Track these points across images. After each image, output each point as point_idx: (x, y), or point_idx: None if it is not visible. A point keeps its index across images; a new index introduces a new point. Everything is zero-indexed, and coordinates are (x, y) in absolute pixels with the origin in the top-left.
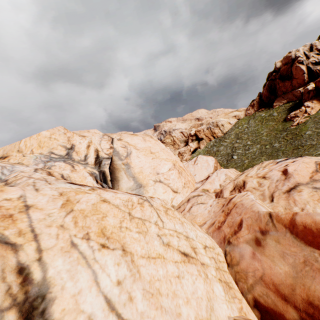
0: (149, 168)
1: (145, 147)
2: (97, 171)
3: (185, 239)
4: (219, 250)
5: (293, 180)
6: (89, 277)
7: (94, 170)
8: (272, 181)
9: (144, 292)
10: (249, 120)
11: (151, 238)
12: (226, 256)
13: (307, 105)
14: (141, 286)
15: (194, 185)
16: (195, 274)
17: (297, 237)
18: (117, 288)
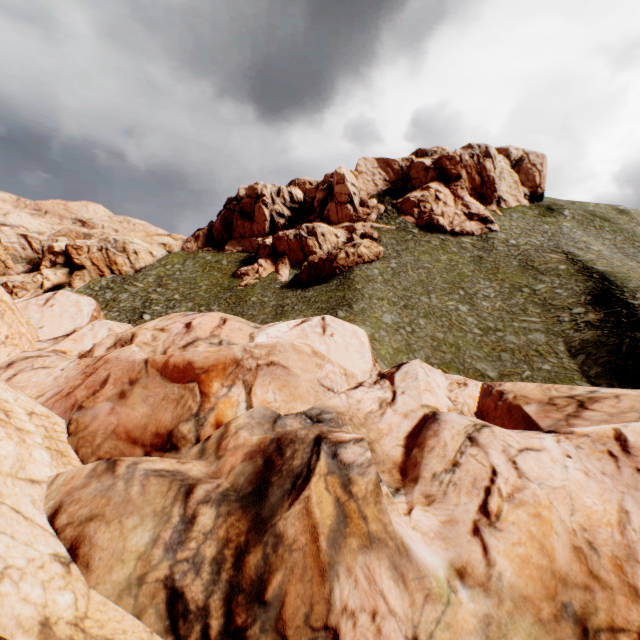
0: None
1: None
2: None
3: None
4: (61, 420)
5: (195, 335)
6: None
7: None
8: (171, 334)
9: None
10: (187, 259)
11: None
12: (71, 425)
13: (261, 263)
14: None
15: (35, 345)
16: (2, 436)
17: (166, 378)
18: None
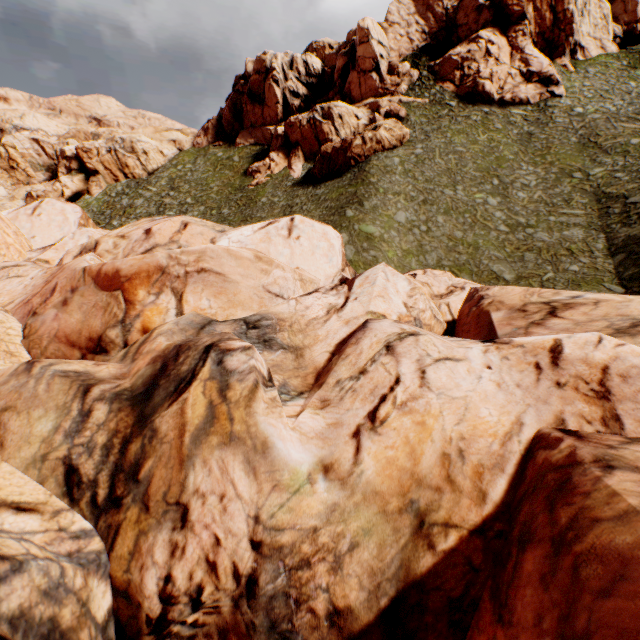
0: None
1: None
2: None
3: None
4: (17, 325)
5: (154, 241)
6: None
7: None
8: (131, 241)
9: None
10: (197, 157)
11: None
12: (26, 329)
13: (273, 157)
14: None
15: (25, 255)
16: None
17: (98, 286)
18: None
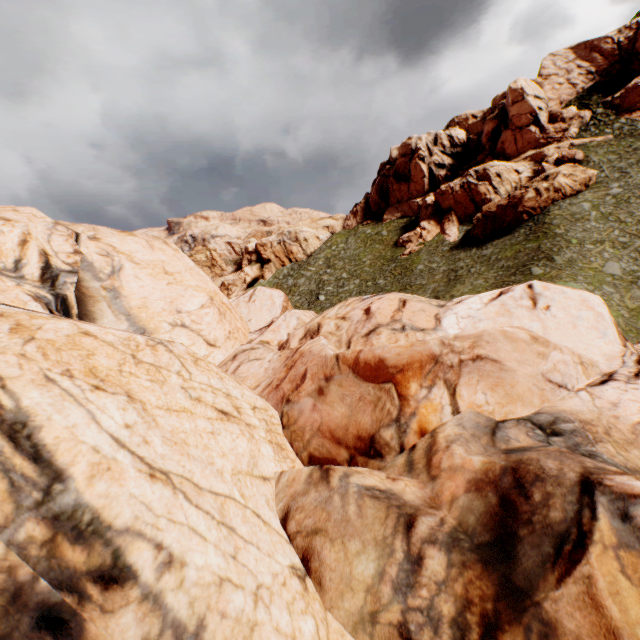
0: (162, 301)
1: (153, 261)
2: (49, 294)
3: (225, 396)
4: (275, 412)
5: (375, 321)
6: (84, 415)
7: (41, 291)
8: (352, 322)
9: (164, 439)
10: (348, 237)
11: (172, 390)
12: (283, 418)
13: (423, 226)
14: (160, 434)
15: (247, 337)
16: (237, 433)
17: (358, 376)
18: (127, 431)
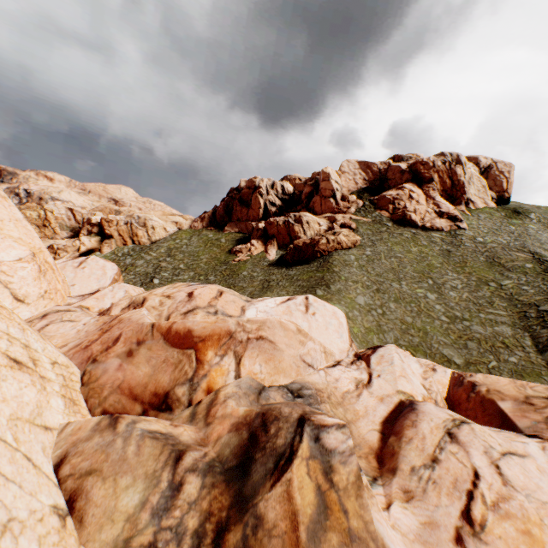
0: None
1: None
2: None
3: (23, 347)
4: (77, 370)
5: (195, 303)
6: None
7: None
8: (175, 301)
9: None
10: (193, 235)
11: None
12: (85, 376)
13: (253, 243)
14: None
15: (66, 300)
16: (27, 383)
17: (168, 342)
18: None
